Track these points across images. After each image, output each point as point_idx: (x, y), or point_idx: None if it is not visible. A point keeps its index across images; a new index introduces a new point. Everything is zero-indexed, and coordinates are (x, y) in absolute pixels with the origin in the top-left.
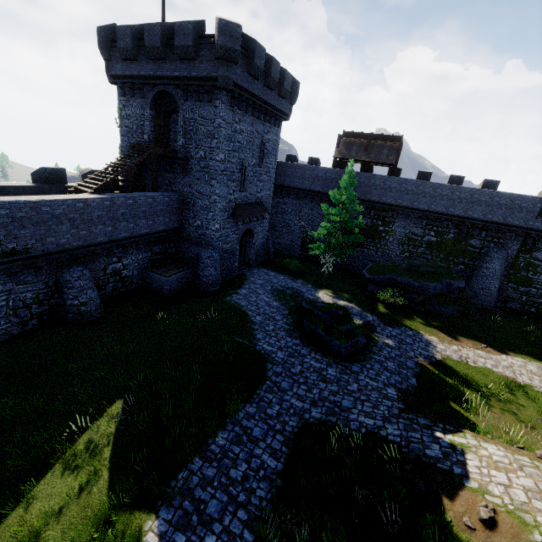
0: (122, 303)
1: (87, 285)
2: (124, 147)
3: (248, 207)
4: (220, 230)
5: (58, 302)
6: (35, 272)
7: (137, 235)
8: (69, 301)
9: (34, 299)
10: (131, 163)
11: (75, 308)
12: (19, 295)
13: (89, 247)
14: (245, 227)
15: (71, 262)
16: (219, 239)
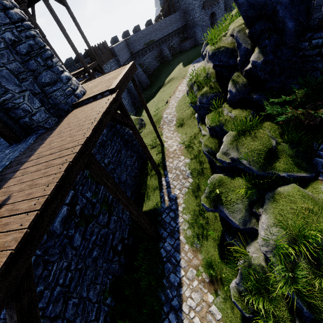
0: (176, 55)
1: (166, 49)
2: (161, 3)
3: (209, 1)
4: (199, 16)
5: (162, 56)
6: (156, 47)
7: (174, 30)
8: (164, 54)
9: (157, 55)
10: (166, 5)
11: (166, 56)
12: (155, 54)
13: (164, 38)
14: (210, 12)
15: (161, 44)
16: (200, 21)
